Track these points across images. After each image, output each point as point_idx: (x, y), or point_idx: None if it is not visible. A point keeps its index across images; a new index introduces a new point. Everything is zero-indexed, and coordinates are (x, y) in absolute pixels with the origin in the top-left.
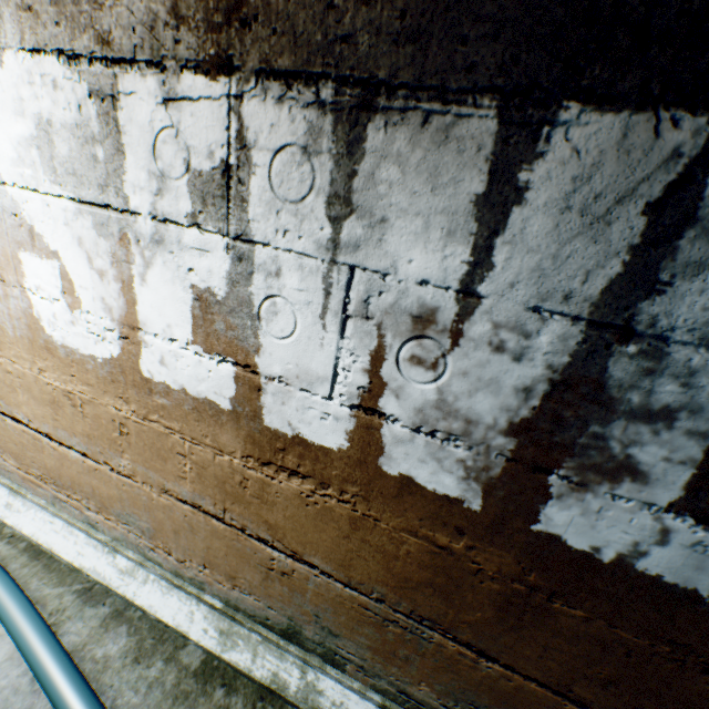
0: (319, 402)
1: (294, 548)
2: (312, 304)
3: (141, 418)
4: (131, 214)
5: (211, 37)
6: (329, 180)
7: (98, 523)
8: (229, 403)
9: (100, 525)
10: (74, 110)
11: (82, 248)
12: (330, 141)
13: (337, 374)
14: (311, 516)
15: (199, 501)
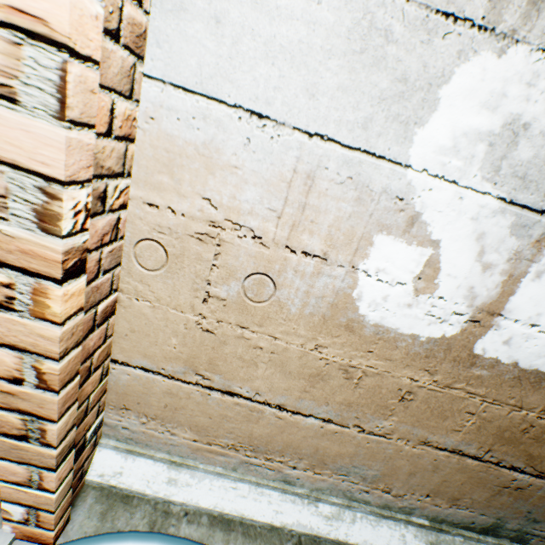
0: None
1: (542, 470)
2: None
3: (440, 386)
4: None
5: None
6: None
7: (297, 479)
8: None
9: (299, 480)
10: None
11: (477, 242)
12: None
13: None
14: None
15: (462, 447)
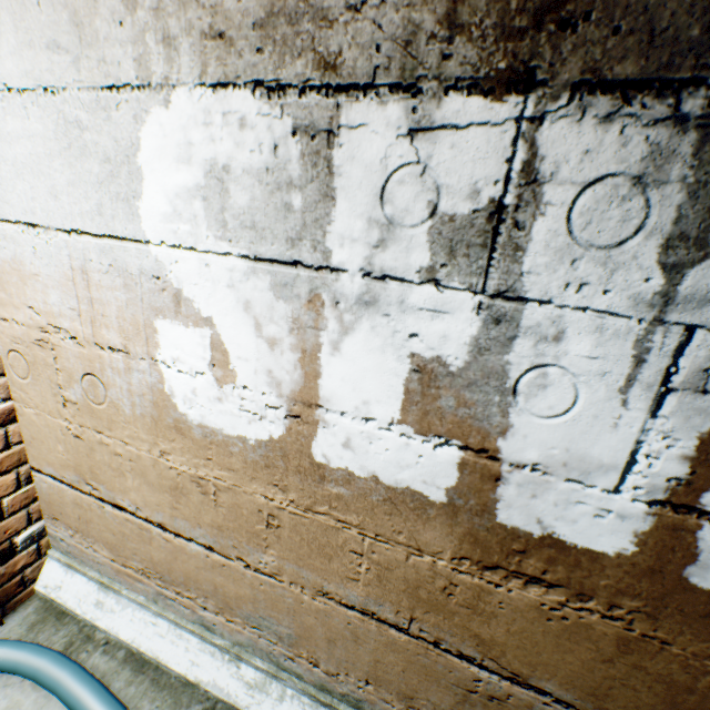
0: (595, 496)
1: (514, 669)
2: (609, 374)
3: (301, 508)
4: (330, 271)
5: (502, 46)
6: (673, 216)
7: (214, 624)
8: (444, 494)
9: (217, 627)
10: (266, 151)
11: (248, 313)
12: (686, 166)
13: (633, 462)
14: (552, 633)
15: (373, 607)
